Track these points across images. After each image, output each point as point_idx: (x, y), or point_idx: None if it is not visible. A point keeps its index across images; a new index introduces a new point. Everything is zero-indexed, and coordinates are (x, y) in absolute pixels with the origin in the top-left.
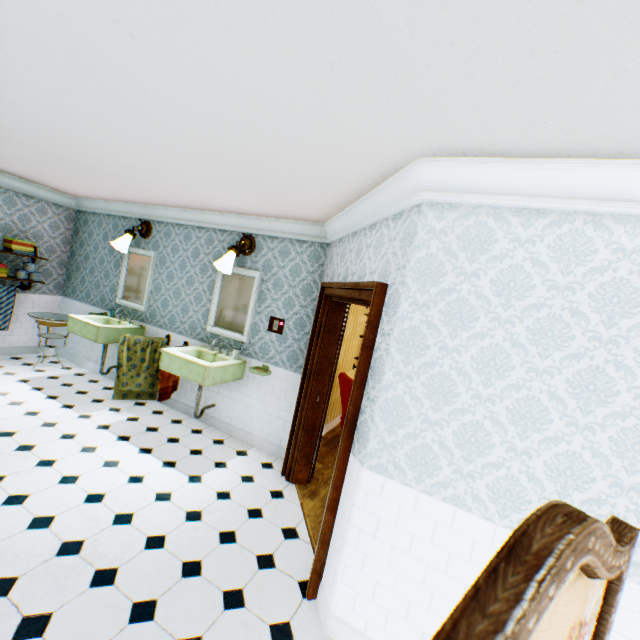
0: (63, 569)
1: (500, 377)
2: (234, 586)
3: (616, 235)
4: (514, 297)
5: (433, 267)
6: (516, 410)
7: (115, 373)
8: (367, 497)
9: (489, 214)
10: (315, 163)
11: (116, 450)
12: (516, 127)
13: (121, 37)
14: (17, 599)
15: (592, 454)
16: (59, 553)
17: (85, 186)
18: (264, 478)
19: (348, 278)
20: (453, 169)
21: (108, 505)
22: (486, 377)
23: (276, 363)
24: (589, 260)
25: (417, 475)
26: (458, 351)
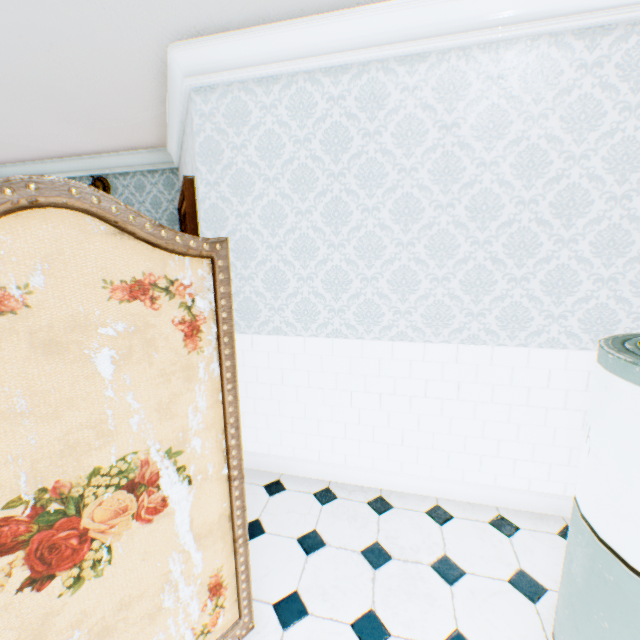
0: None
1: (281, 226)
2: None
3: (327, 87)
4: (275, 158)
5: (213, 148)
6: (297, 248)
7: None
8: None
9: (241, 89)
10: (92, 70)
11: None
12: None
13: None
14: None
15: (347, 263)
16: None
17: None
18: None
19: None
20: (198, 51)
21: None
22: (272, 230)
23: None
24: (315, 113)
25: (248, 323)
26: (249, 215)
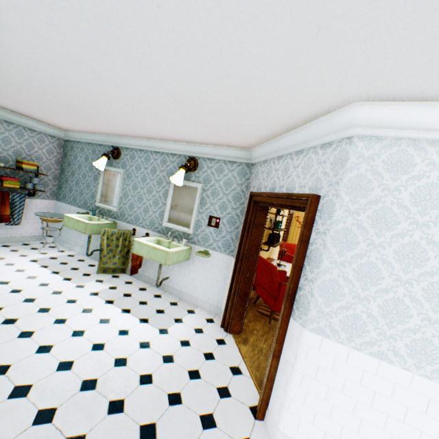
0: (87, 401)
1: (417, 266)
2: (206, 411)
3: None
4: (429, 207)
5: (362, 184)
6: (430, 290)
7: (95, 254)
8: (308, 351)
9: (409, 144)
10: (265, 106)
11: (106, 311)
12: None
13: (149, 8)
14: (59, 424)
15: None
16: (82, 389)
17: (74, 122)
18: (210, 330)
19: (276, 189)
20: (383, 110)
21: (108, 352)
22: (405, 266)
23: (214, 248)
24: None
25: (348, 336)
26: (382, 246)
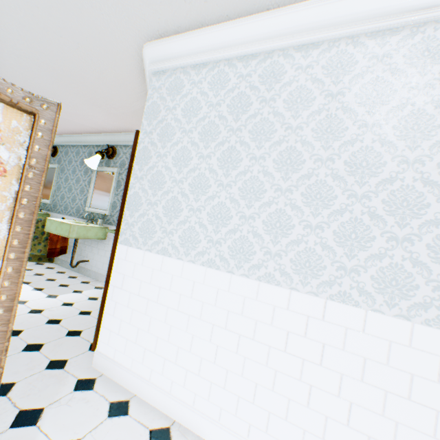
0: None
1: (186, 166)
2: (39, 342)
3: (239, 69)
4: (193, 116)
5: (155, 109)
6: (194, 184)
7: None
8: (119, 263)
9: (181, 72)
10: (103, 65)
11: None
12: (164, 3)
13: None
14: None
15: (231, 201)
16: None
17: None
18: None
19: None
20: (159, 47)
21: None
22: (179, 168)
23: None
24: (227, 86)
25: (145, 240)
26: (166, 156)
